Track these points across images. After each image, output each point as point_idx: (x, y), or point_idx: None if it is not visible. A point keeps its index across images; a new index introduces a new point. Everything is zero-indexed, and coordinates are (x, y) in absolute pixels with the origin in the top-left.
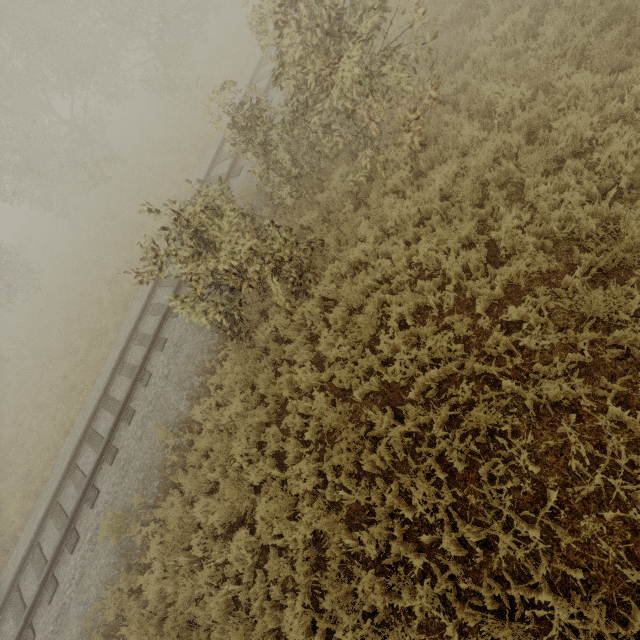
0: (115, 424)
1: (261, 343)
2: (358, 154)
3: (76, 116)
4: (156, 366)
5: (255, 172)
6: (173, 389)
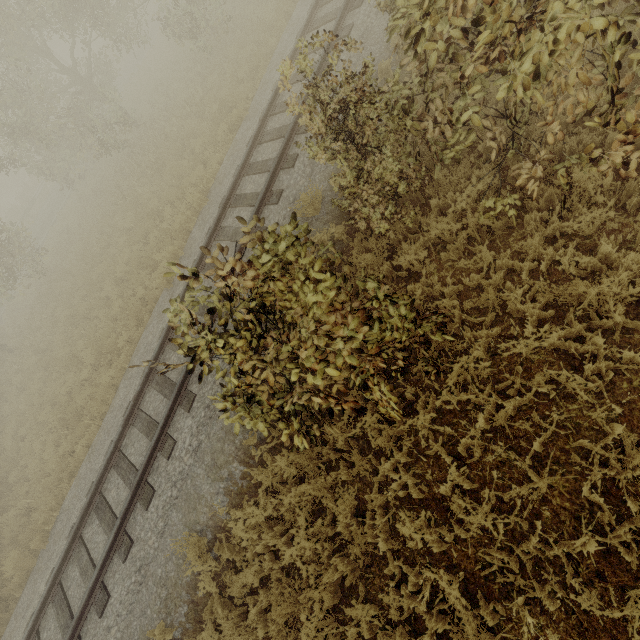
0: (129, 504)
1: (336, 444)
2: (520, 172)
3: (78, 62)
4: (181, 432)
5: (334, 180)
6: (205, 474)
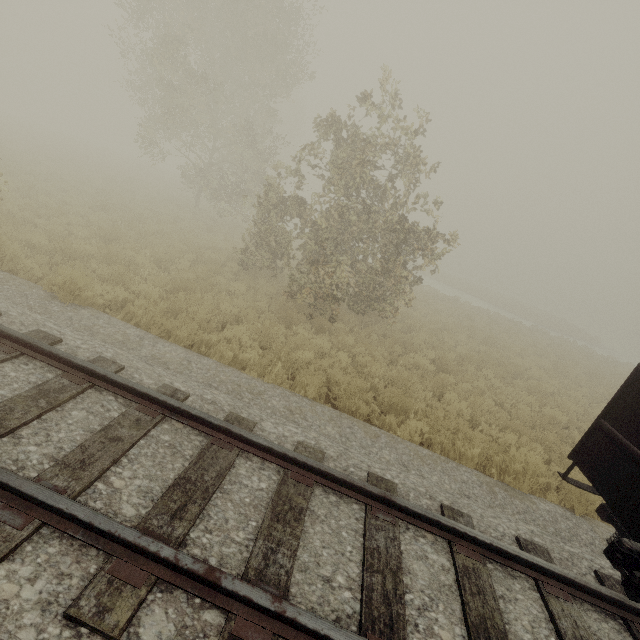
0: None
1: None
2: None
3: None
4: None
5: None
6: None
